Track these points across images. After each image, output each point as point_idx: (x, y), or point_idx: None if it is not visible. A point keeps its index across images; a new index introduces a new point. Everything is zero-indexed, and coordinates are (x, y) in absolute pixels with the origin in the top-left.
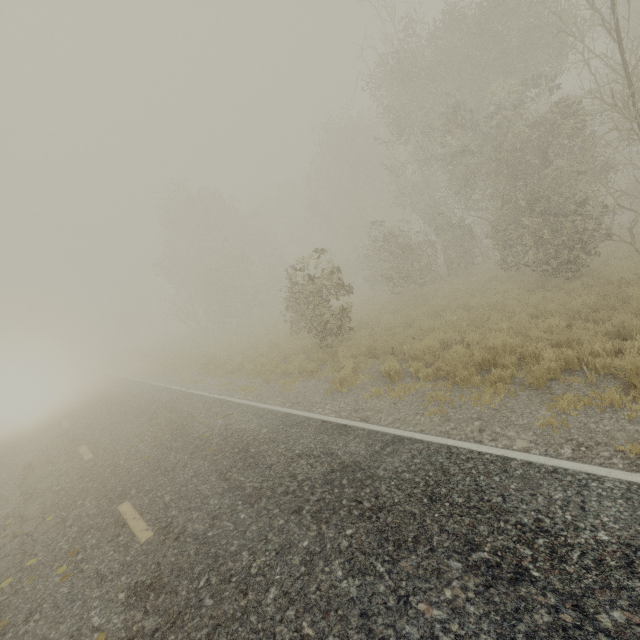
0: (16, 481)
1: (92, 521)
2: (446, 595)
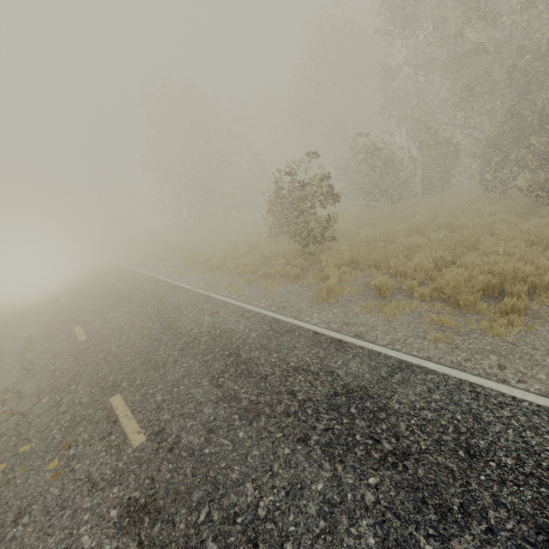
0: (17, 354)
1: (84, 411)
2: None
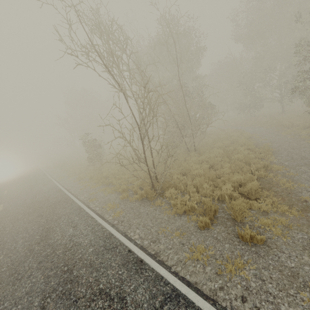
0: None
1: None
2: (29, 218)
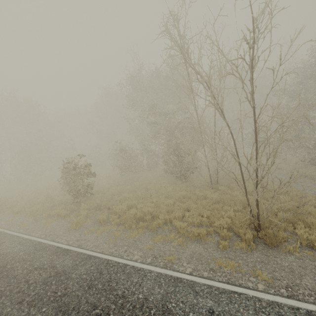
0: None
1: None
2: None
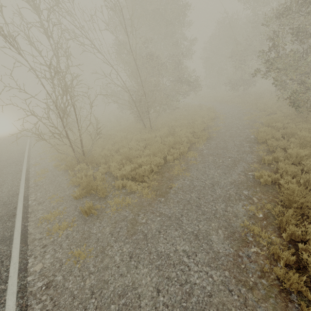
0: None
1: None
2: None
